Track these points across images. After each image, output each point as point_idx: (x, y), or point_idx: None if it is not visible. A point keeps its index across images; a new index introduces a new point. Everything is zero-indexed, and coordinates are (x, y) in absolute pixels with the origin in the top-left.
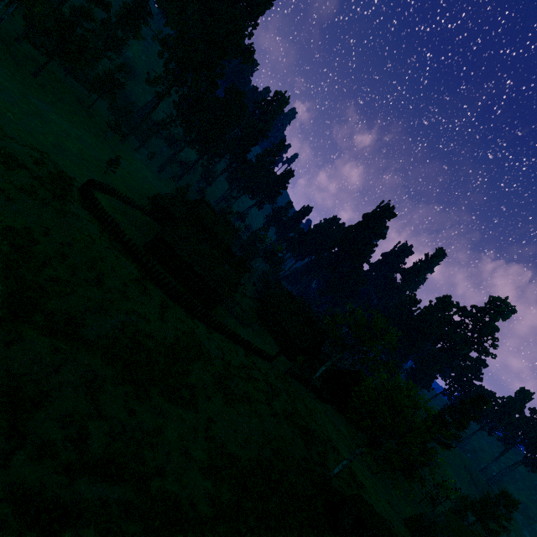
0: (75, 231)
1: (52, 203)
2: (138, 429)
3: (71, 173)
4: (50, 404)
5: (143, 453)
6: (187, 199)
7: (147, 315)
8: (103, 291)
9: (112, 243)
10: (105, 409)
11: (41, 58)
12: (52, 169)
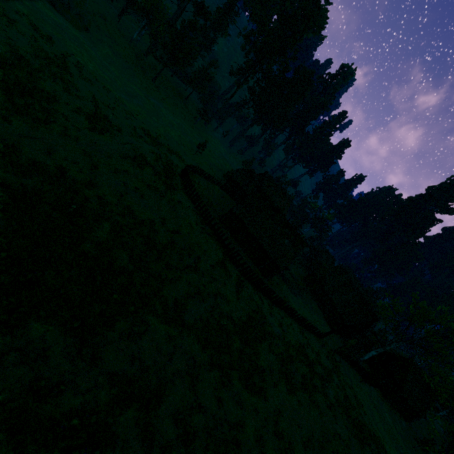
0: (181, 219)
1: (166, 195)
2: (225, 421)
3: (175, 160)
4: (167, 397)
5: (230, 452)
6: (255, 175)
7: (227, 295)
8: (199, 276)
9: (203, 227)
10: (201, 399)
11: (158, 65)
12: (165, 160)
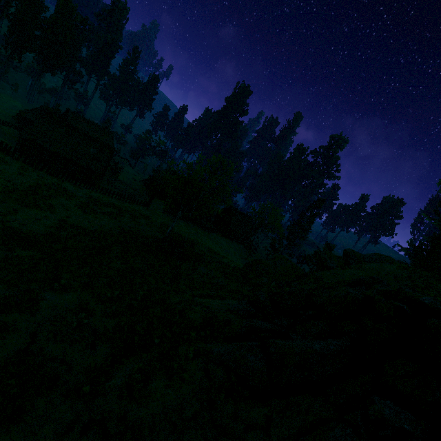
0: None
1: None
2: None
3: None
4: None
5: None
6: (47, 109)
7: (2, 170)
8: None
9: None
10: None
11: None
12: None
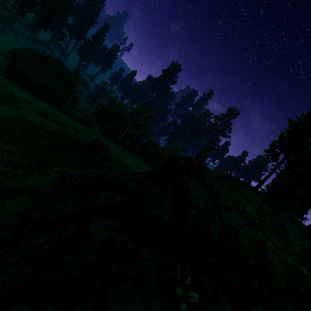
0: None
1: None
2: None
3: None
4: None
5: None
6: (34, 51)
7: None
8: None
9: None
10: None
11: None
12: None
